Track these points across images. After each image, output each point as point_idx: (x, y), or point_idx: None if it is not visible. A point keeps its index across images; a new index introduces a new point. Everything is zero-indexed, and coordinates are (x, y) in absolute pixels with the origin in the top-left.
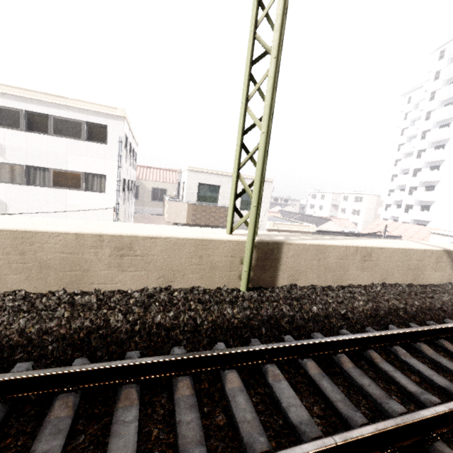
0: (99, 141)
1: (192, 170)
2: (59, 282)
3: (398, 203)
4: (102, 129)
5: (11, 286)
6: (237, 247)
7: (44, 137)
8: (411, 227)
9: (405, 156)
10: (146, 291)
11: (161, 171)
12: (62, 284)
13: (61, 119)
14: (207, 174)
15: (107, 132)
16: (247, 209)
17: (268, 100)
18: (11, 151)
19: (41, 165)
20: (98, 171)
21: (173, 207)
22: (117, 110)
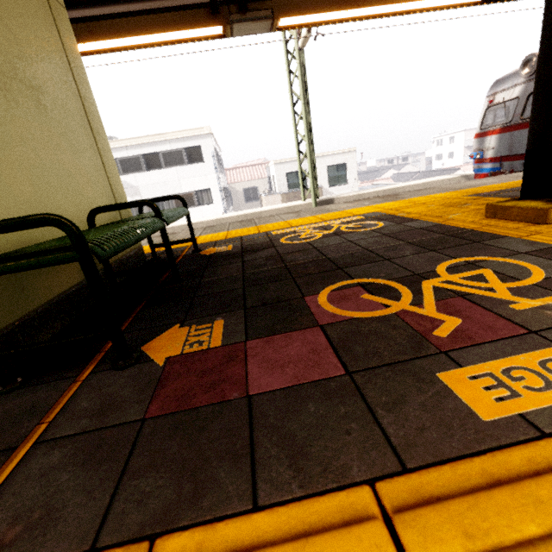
0: (197, 162)
1: (277, 163)
2: None
3: None
4: (197, 150)
5: None
6: (308, 207)
7: (160, 172)
8: None
9: None
10: None
11: (246, 169)
12: None
13: (167, 153)
14: (291, 163)
15: (201, 151)
16: (336, 185)
17: (305, 127)
18: (143, 189)
19: (164, 194)
20: (204, 187)
21: (269, 200)
22: (204, 129)
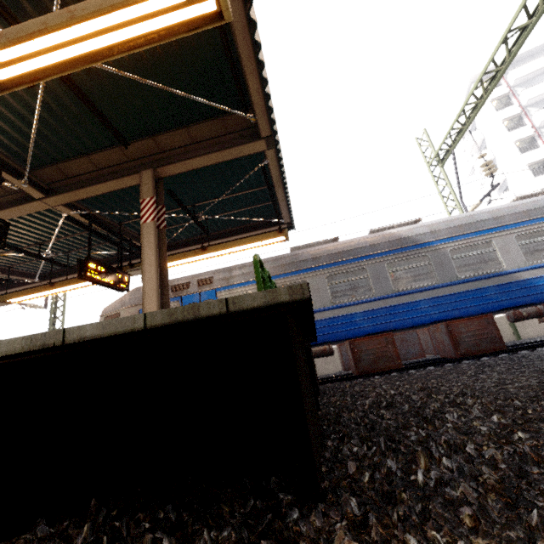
0: None
1: None
2: None
3: None
4: None
5: None
6: None
7: None
8: None
9: None
10: None
11: None
12: None
13: None
14: None
15: None
16: None
17: None
18: None
19: None
20: None
21: None
22: None
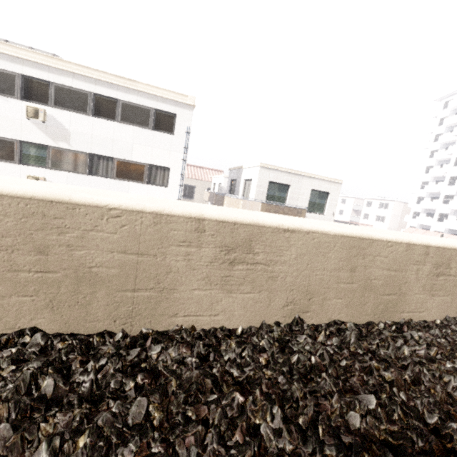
0: (166, 131)
1: (264, 166)
2: (374, 310)
3: (428, 211)
4: (170, 117)
5: (330, 314)
6: None
7: (110, 124)
8: (448, 237)
9: (439, 163)
10: (454, 322)
11: (188, 167)
12: (376, 312)
13: (130, 105)
14: (278, 172)
15: (174, 121)
16: (313, 212)
17: None
18: (76, 137)
19: (105, 154)
20: (162, 163)
21: (246, 205)
22: (187, 98)
